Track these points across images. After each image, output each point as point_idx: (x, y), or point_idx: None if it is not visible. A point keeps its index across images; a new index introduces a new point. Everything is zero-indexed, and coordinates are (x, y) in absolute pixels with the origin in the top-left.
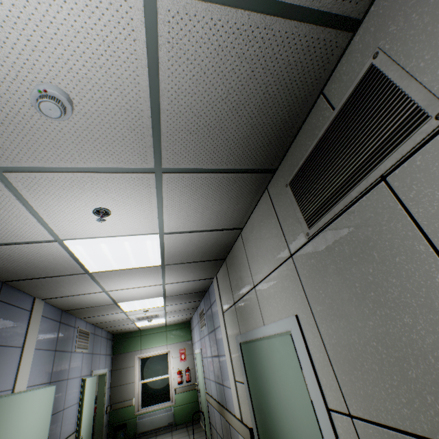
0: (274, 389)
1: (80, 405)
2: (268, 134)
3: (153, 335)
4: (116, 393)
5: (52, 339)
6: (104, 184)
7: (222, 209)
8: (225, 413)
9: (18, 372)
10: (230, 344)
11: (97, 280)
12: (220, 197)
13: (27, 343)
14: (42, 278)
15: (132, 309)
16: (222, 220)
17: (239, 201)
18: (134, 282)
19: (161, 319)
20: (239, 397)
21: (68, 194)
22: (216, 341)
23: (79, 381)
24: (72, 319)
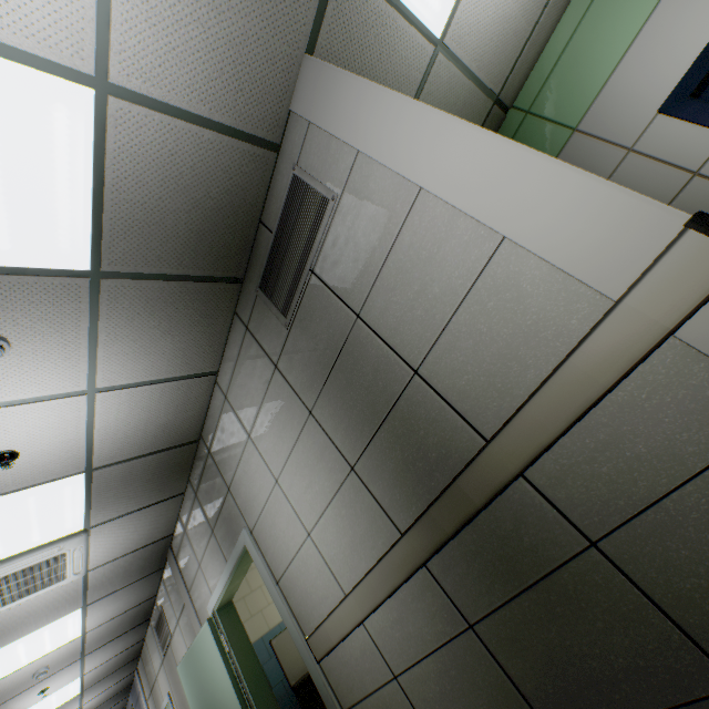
0: None
1: None
2: (139, 617)
3: None
4: None
5: None
6: (51, 678)
7: (126, 642)
8: None
9: None
10: None
11: None
12: (122, 641)
13: None
14: None
15: None
16: (128, 644)
17: (135, 634)
18: None
19: None
20: None
21: (28, 694)
22: None
23: None
24: None
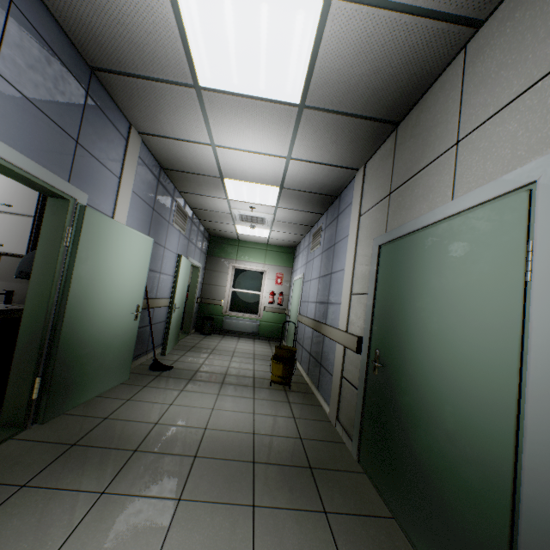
0: (431, 286)
1: (175, 276)
2: None
3: (252, 249)
4: (207, 290)
5: (150, 194)
6: None
7: None
8: (322, 328)
9: (117, 203)
10: (358, 254)
11: (205, 115)
12: None
13: (124, 176)
14: (138, 78)
15: (238, 198)
16: None
17: None
18: (252, 137)
19: (265, 232)
20: (351, 310)
21: None
22: (332, 258)
23: (175, 258)
24: (170, 186)
